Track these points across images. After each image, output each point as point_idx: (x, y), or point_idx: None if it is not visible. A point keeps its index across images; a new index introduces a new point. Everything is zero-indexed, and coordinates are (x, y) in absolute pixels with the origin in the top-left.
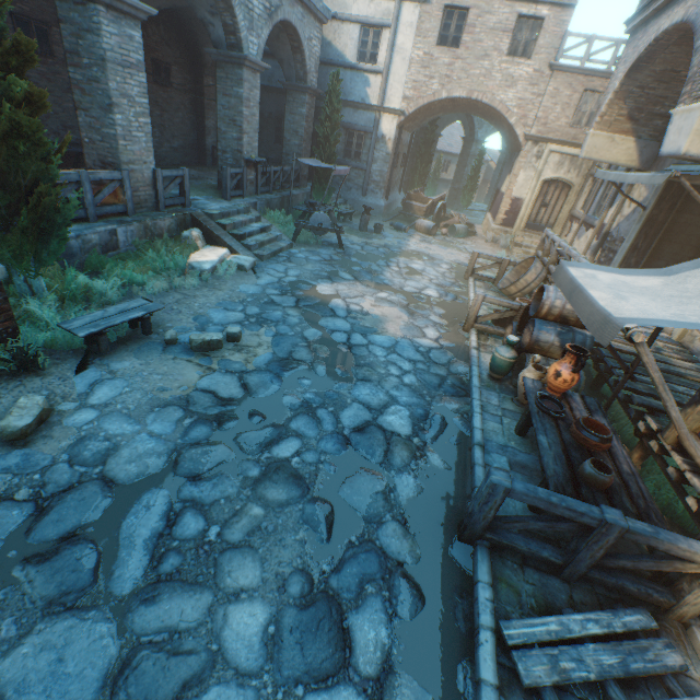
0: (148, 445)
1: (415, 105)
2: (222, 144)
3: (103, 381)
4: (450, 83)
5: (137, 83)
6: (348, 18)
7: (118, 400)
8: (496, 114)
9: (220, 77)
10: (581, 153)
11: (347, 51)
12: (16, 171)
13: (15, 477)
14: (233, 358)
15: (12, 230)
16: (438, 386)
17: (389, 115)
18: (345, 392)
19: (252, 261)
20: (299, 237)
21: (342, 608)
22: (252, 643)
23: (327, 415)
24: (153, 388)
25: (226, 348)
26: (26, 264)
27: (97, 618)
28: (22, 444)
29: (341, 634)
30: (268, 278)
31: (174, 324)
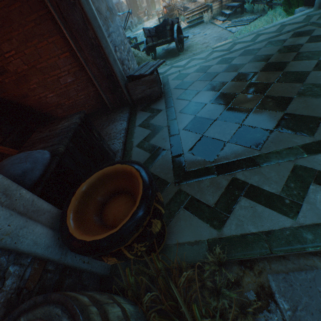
0: None
1: None
2: None
3: None
4: None
5: None
6: None
7: None
8: None
9: None
10: None
11: None
12: None
13: None
14: None
15: None
16: None
17: None
18: None
19: None
20: None
21: None
22: None
23: None
24: None
25: None
26: None
27: None
28: None
29: None
30: None
31: None
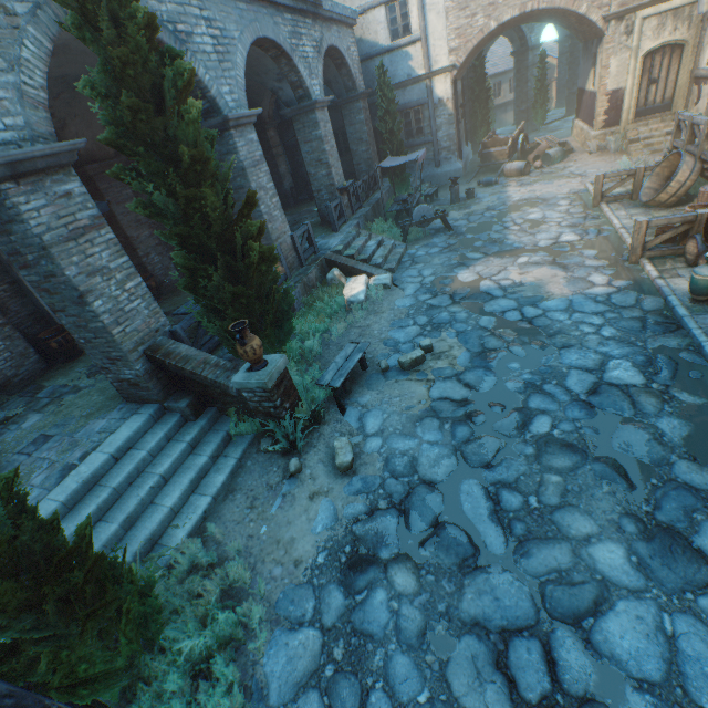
0: (434, 452)
1: (464, 53)
2: (315, 186)
3: (364, 414)
4: (495, 10)
5: (264, 174)
6: (370, 5)
7: (386, 425)
8: (557, 12)
9: (297, 129)
10: (699, 8)
11: (378, 38)
12: (260, 285)
13: (368, 495)
14: (439, 366)
15: (264, 327)
16: (641, 329)
17: (440, 76)
18: (554, 363)
19: (389, 278)
20: (408, 237)
21: (683, 535)
22: (625, 570)
23: (554, 388)
24: (401, 409)
25: (427, 359)
26: (274, 347)
27: (498, 571)
28: (352, 473)
29: (696, 554)
30: (411, 286)
31: (373, 354)
